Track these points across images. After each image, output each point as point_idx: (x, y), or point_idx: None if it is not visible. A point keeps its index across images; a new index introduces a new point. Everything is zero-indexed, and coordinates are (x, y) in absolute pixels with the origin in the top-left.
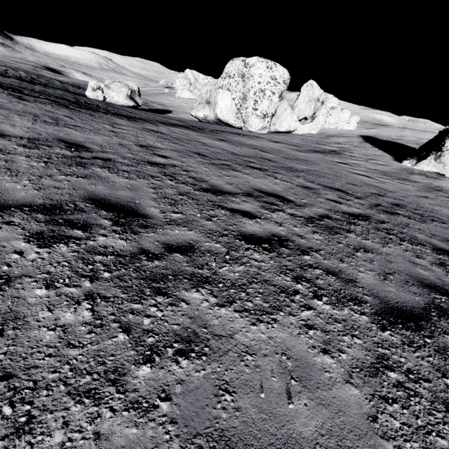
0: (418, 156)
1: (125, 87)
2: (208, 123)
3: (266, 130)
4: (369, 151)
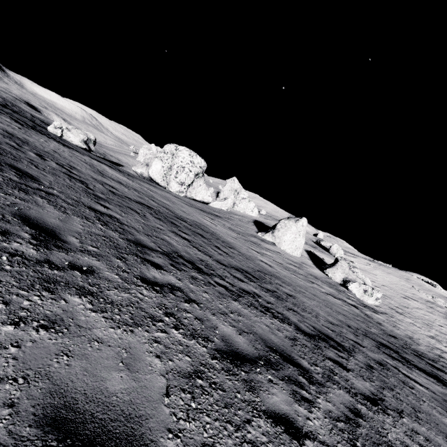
0: (267, 231)
1: (84, 134)
2: (145, 179)
3: (183, 194)
4: (246, 225)
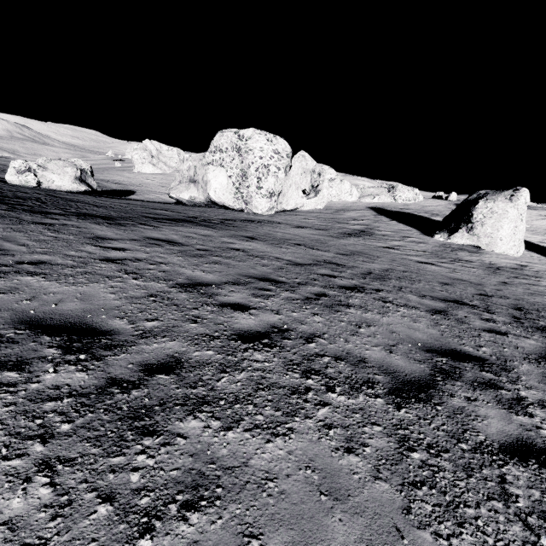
0: (447, 229)
1: (70, 166)
2: (195, 205)
3: (273, 211)
4: (392, 225)
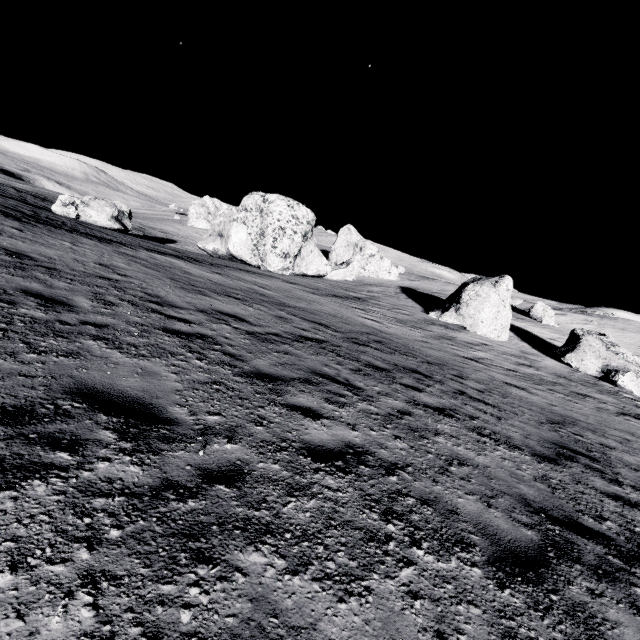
0: (443, 308)
1: (111, 206)
2: (220, 258)
3: (289, 272)
4: (401, 301)
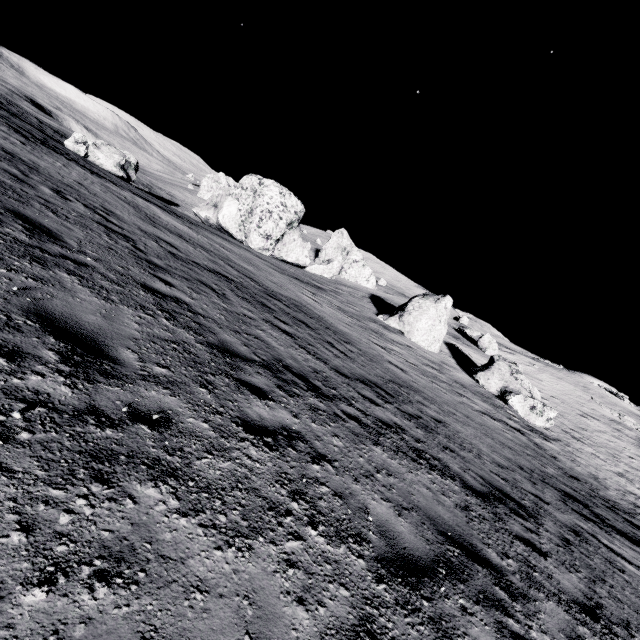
0: (391, 314)
1: (120, 155)
2: (211, 227)
3: (268, 253)
4: (361, 302)
